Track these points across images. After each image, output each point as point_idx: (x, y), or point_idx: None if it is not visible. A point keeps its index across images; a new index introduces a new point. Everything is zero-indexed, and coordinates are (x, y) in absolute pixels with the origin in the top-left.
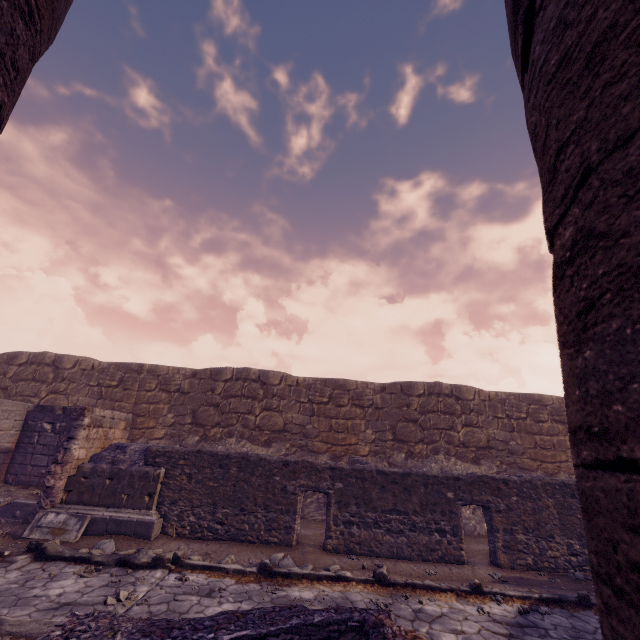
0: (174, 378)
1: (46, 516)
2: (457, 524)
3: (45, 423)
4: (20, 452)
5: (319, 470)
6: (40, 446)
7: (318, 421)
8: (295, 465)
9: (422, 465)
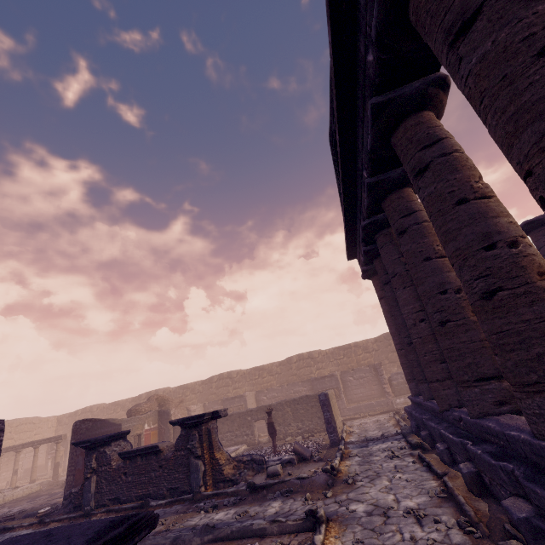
0: (368, 345)
1: (396, 401)
2: None
3: (349, 377)
4: (346, 391)
5: None
6: (353, 386)
7: None
8: None
9: None
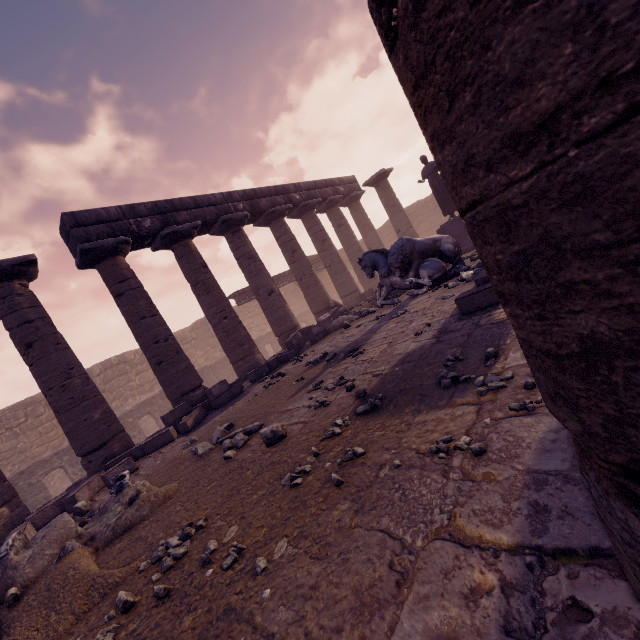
0: None
1: None
2: (140, 429)
3: None
4: None
5: (48, 460)
6: None
7: (26, 437)
8: (29, 469)
9: (121, 412)
